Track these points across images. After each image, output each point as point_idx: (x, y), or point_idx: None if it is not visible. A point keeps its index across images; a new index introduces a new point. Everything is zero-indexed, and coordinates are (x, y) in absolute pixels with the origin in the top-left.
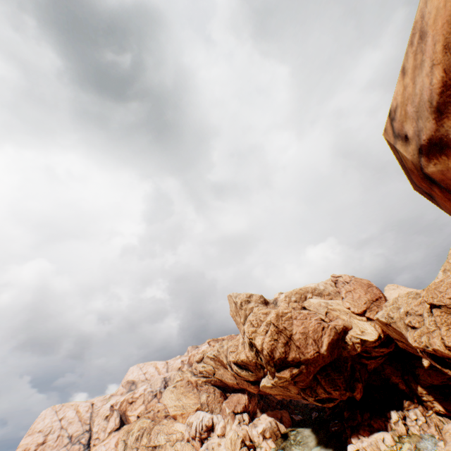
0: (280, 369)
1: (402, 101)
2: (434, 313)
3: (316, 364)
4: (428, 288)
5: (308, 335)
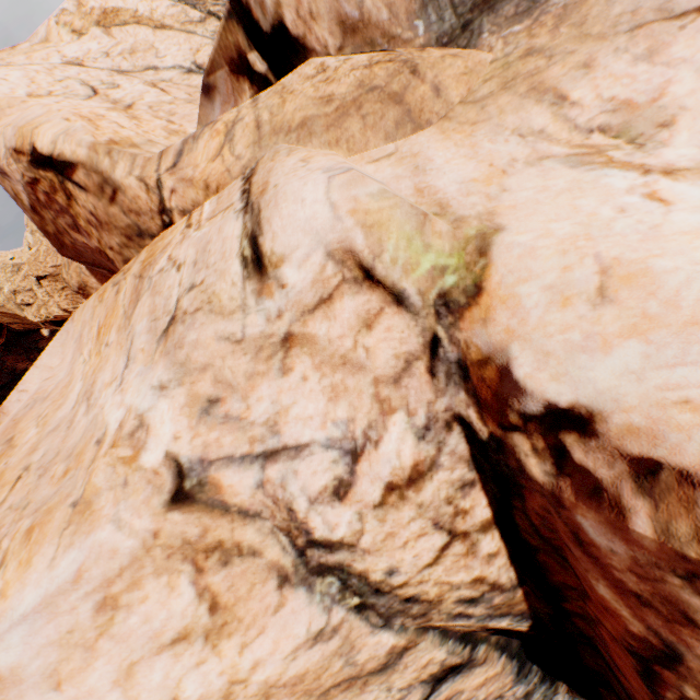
0: None
1: (69, 280)
2: (45, 285)
3: None
4: (30, 261)
5: None
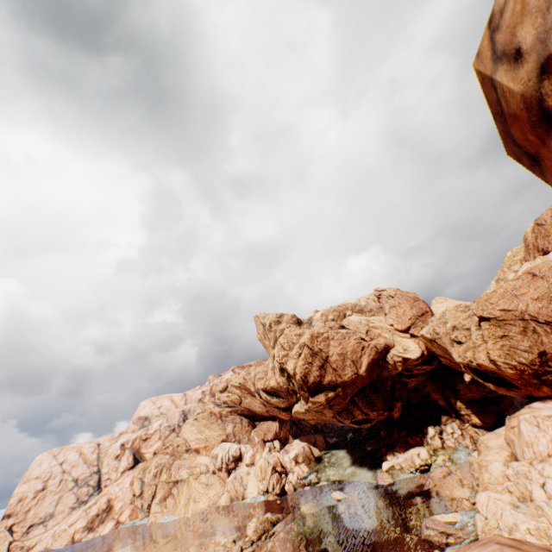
0: (315, 394)
1: None
2: (482, 327)
3: (353, 386)
4: (479, 300)
5: (346, 356)
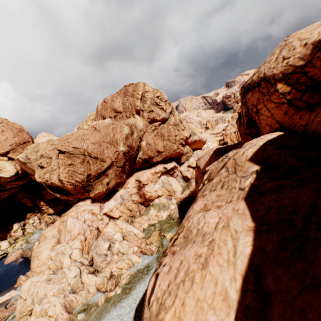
0: None
1: None
2: (60, 157)
3: None
4: (62, 138)
5: None
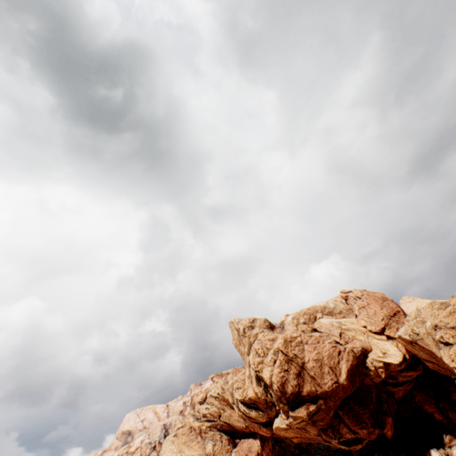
0: (295, 407)
1: None
2: None
3: (335, 397)
4: None
5: (323, 361)
